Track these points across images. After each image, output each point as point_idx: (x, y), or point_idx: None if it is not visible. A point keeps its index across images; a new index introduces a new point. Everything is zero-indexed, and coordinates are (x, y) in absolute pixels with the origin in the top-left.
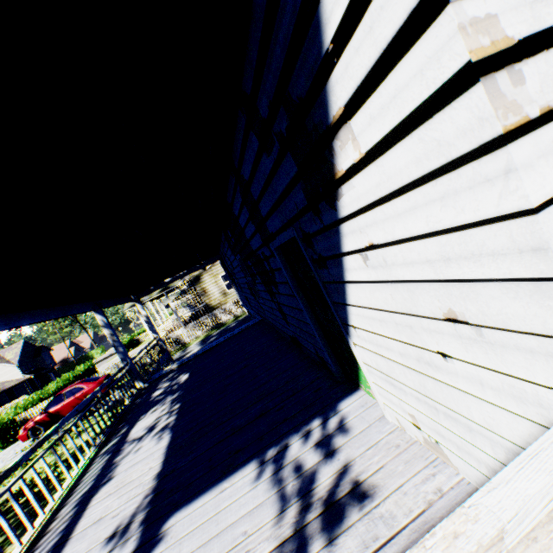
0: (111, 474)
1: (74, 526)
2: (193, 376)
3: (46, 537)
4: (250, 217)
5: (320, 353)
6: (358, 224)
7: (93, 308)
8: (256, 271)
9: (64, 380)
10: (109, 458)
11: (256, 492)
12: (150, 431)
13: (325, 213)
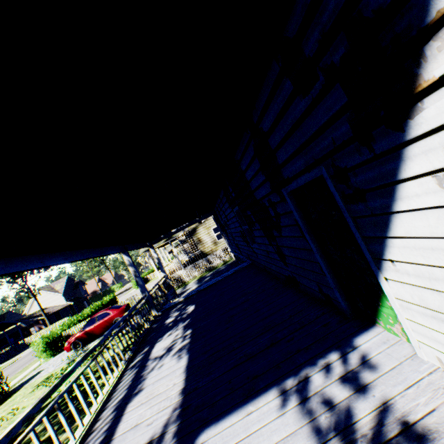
0: (141, 386)
1: (115, 428)
2: (198, 307)
3: (92, 435)
4: (260, 168)
5: (326, 290)
6: (442, 139)
7: (122, 250)
8: (255, 219)
9: (95, 307)
10: (137, 371)
11: (285, 420)
12: (169, 351)
13: (381, 139)
